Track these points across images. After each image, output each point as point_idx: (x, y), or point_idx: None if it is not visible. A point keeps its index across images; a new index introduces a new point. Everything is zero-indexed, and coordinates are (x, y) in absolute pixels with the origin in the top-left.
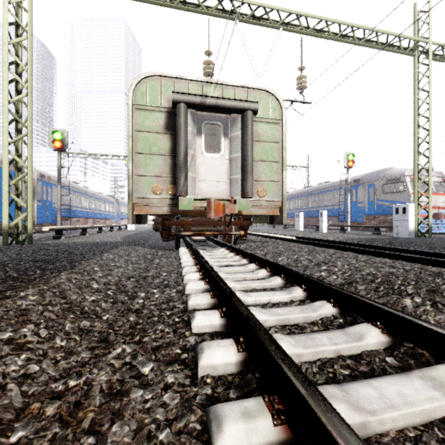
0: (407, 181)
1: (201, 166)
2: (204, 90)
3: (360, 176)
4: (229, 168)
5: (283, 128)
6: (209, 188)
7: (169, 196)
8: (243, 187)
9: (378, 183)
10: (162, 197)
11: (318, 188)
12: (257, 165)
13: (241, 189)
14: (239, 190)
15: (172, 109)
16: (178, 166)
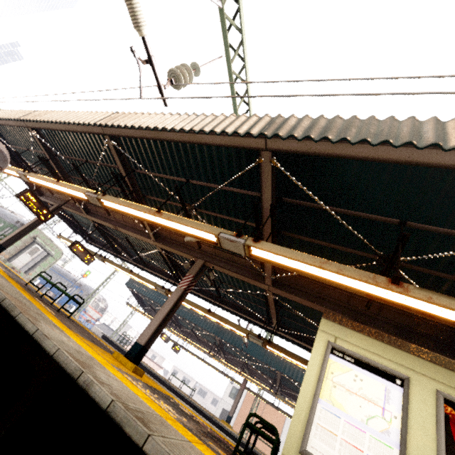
0: (92, 300)
1: (22, 256)
2: (46, 239)
3: (84, 284)
4: (29, 262)
5: (56, 262)
6: (17, 263)
7: (3, 257)
8: (27, 271)
9: (85, 293)
10: (1, 256)
11: (65, 273)
12: (38, 266)
13: (26, 271)
14: (25, 270)
15: (32, 238)
16: (17, 255)
